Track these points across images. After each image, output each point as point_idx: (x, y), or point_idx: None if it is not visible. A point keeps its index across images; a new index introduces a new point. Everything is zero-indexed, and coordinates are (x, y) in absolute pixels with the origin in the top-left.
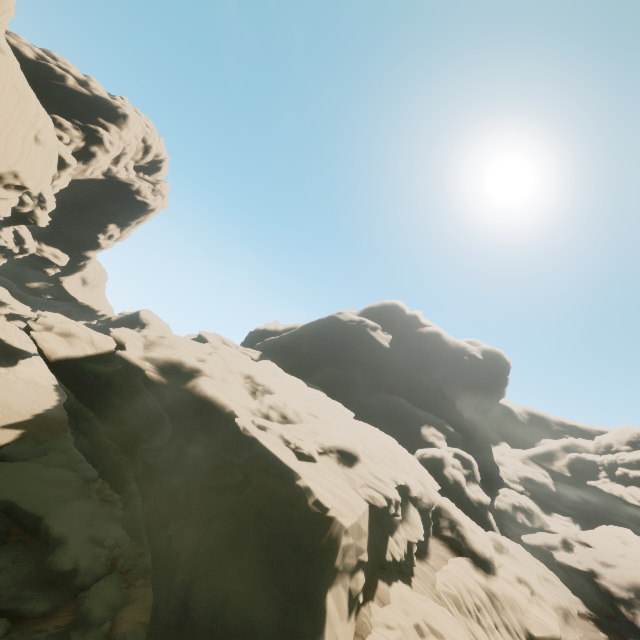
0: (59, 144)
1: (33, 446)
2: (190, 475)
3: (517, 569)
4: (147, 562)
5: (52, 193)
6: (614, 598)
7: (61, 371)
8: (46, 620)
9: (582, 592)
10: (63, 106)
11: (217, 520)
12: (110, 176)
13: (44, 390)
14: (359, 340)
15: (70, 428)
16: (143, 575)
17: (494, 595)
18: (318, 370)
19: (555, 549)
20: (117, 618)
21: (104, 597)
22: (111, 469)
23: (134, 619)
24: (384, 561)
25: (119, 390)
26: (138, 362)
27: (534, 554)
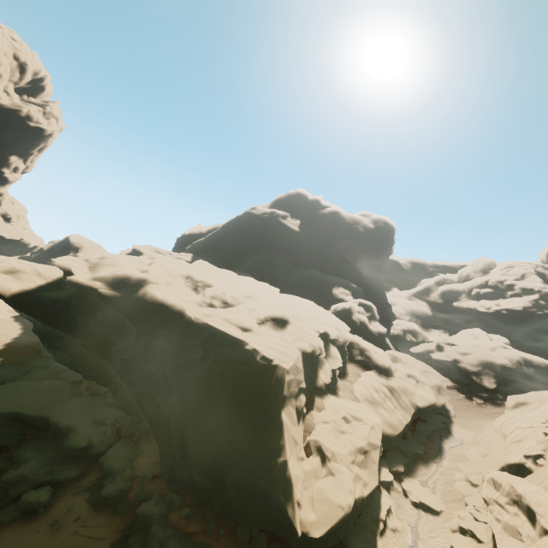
0: None
1: (15, 369)
2: (161, 360)
3: (407, 370)
4: (145, 426)
5: None
6: (469, 373)
7: (20, 304)
8: (80, 480)
9: (449, 374)
10: None
11: (191, 386)
12: None
13: (5, 323)
14: (273, 229)
15: (45, 348)
16: (144, 435)
17: (393, 388)
18: (244, 260)
19: (432, 352)
20: (134, 465)
21: (120, 455)
22: (93, 371)
23: (147, 462)
24: (317, 385)
25: (79, 309)
26: (89, 283)
27: (419, 358)
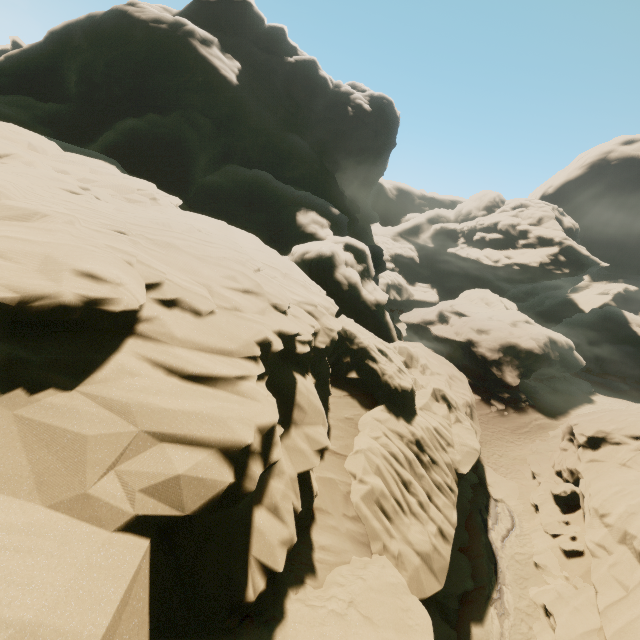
0: None
1: None
2: None
3: (433, 387)
4: None
5: None
6: (488, 362)
7: None
8: None
9: (456, 359)
10: None
11: None
12: None
13: None
14: (179, 64)
15: None
16: None
17: (421, 448)
18: (111, 129)
19: (432, 324)
20: None
21: None
22: None
23: None
24: (243, 609)
25: None
26: None
27: (411, 331)
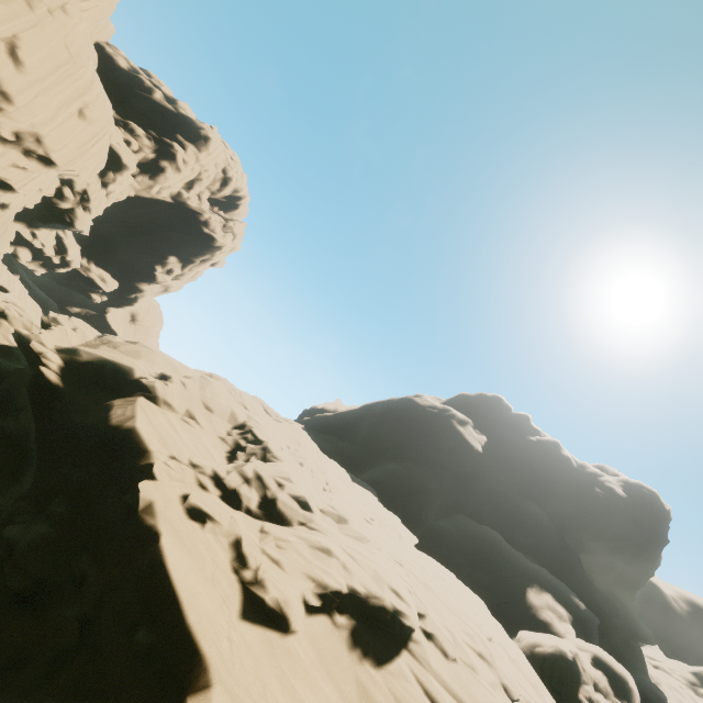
0: (121, 143)
1: None
2: None
3: None
4: None
5: (104, 198)
6: None
7: None
8: None
9: None
10: (142, 116)
11: None
12: (179, 201)
13: None
14: (439, 433)
15: None
16: None
17: None
18: (376, 465)
19: None
20: None
21: None
22: None
23: None
24: None
25: (4, 398)
26: (36, 349)
27: None
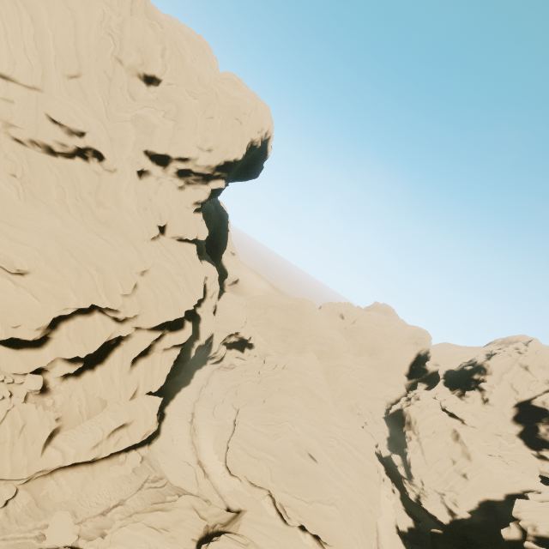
0: None
1: None
2: None
3: None
4: None
5: None
6: None
7: None
8: None
9: None
10: None
11: None
12: None
13: None
14: None
15: None
16: None
17: None
18: None
19: None
20: None
21: None
22: None
23: None
24: None
25: None
26: None
27: None
